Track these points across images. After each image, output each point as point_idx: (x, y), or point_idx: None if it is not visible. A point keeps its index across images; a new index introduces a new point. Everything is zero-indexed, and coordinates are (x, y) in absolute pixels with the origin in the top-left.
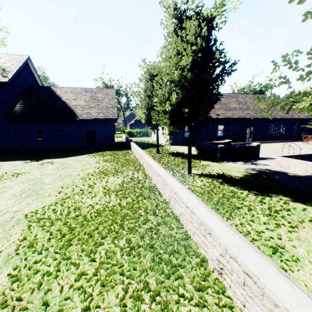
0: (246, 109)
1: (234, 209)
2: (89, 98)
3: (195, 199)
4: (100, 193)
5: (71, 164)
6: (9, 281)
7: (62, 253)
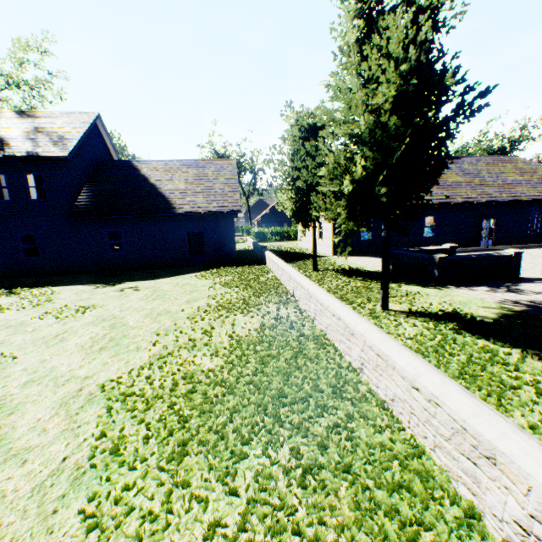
0: (481, 185)
1: (503, 391)
2: (194, 176)
3: (434, 372)
4: (225, 346)
5: (168, 291)
6: (82, 526)
7: (172, 471)
